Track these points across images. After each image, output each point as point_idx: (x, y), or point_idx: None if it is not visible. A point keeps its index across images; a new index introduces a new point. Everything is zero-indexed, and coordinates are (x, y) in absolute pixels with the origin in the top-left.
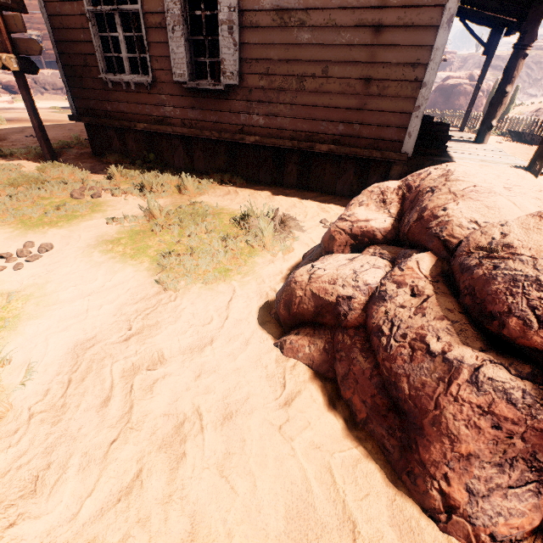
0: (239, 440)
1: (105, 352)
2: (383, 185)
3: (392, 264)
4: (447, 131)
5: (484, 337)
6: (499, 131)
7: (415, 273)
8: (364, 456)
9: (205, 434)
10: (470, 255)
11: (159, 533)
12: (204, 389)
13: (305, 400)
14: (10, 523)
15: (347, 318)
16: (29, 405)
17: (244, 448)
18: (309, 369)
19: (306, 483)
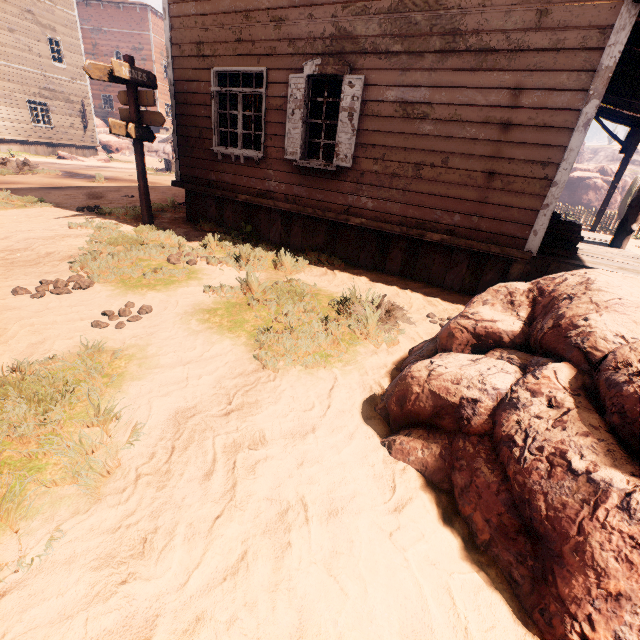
0: (346, 540)
1: (206, 424)
2: (511, 285)
3: (522, 371)
4: (579, 232)
5: (636, 461)
6: (638, 234)
7: (552, 383)
8: (487, 583)
9: (311, 527)
10: (617, 371)
11: (267, 621)
12: (307, 478)
13: (417, 509)
14: (122, 579)
15: (470, 423)
16: (136, 465)
17: (352, 549)
18: (420, 476)
19: (422, 600)
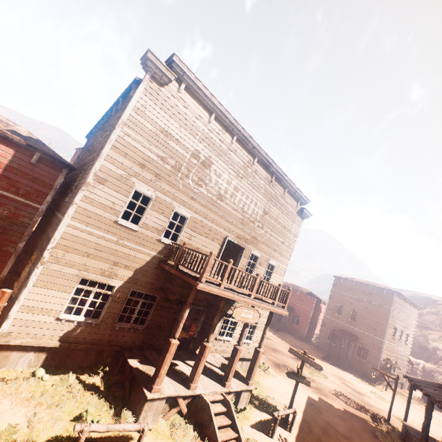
0: None
1: None
2: None
3: None
4: None
5: None
6: None
7: None
8: None
9: None
10: None
11: None
12: None
13: None
14: None
15: None
16: None
17: None
18: None
19: None
